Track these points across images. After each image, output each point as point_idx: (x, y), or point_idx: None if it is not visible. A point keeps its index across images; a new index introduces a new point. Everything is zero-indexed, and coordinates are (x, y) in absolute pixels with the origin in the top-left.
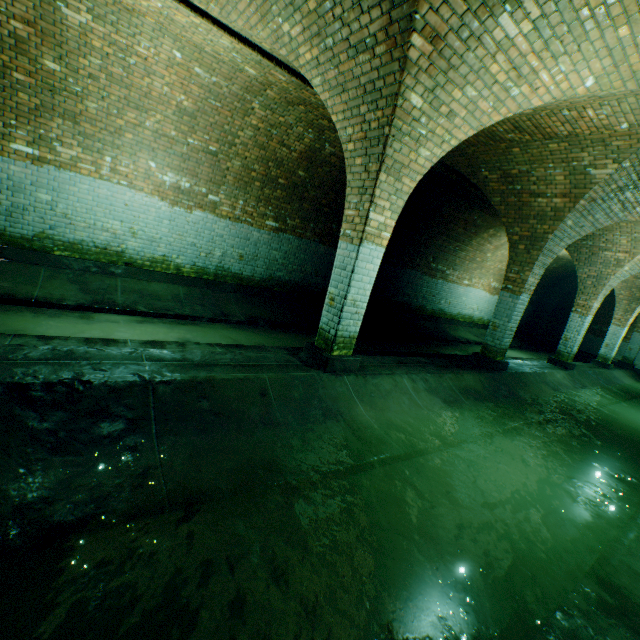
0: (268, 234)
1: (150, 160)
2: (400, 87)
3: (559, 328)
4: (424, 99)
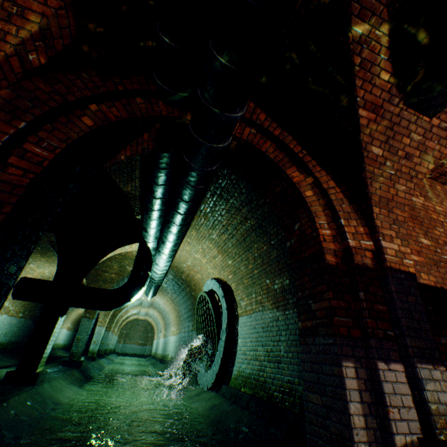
0: (18, 319)
1: None
2: None
3: (88, 341)
4: None
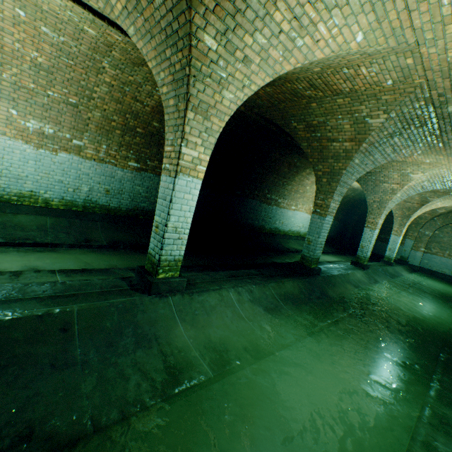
0: (131, 173)
1: (11, 108)
2: (191, 26)
3: (359, 237)
4: (218, 42)
